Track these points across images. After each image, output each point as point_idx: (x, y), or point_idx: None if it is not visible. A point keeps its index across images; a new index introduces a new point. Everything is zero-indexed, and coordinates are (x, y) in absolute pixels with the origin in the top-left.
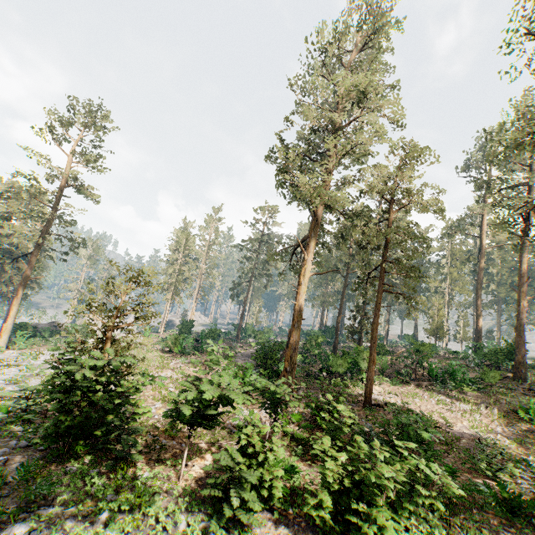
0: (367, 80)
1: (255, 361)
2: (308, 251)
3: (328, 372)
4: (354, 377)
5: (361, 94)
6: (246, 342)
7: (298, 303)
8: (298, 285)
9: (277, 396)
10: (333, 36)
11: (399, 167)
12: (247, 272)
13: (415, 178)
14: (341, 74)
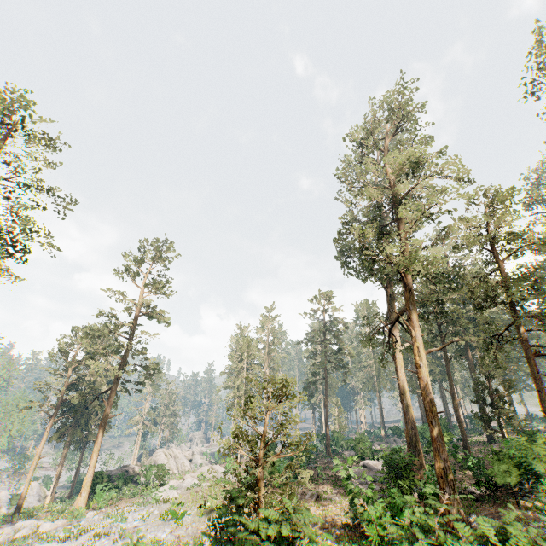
0: (416, 152)
1: (375, 483)
2: (412, 325)
3: (488, 486)
4: (536, 489)
5: (412, 166)
6: (341, 457)
7: (425, 392)
8: (416, 368)
9: (527, 545)
10: (366, 132)
11: (485, 216)
12: (320, 368)
13: (512, 221)
14: (392, 154)
